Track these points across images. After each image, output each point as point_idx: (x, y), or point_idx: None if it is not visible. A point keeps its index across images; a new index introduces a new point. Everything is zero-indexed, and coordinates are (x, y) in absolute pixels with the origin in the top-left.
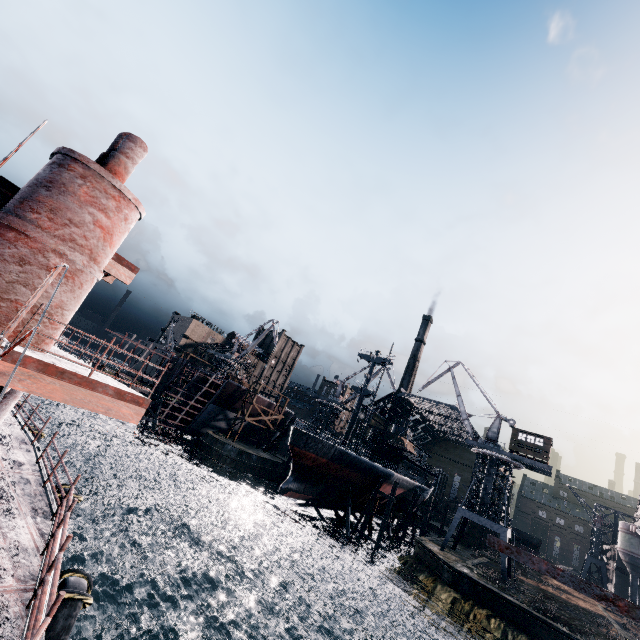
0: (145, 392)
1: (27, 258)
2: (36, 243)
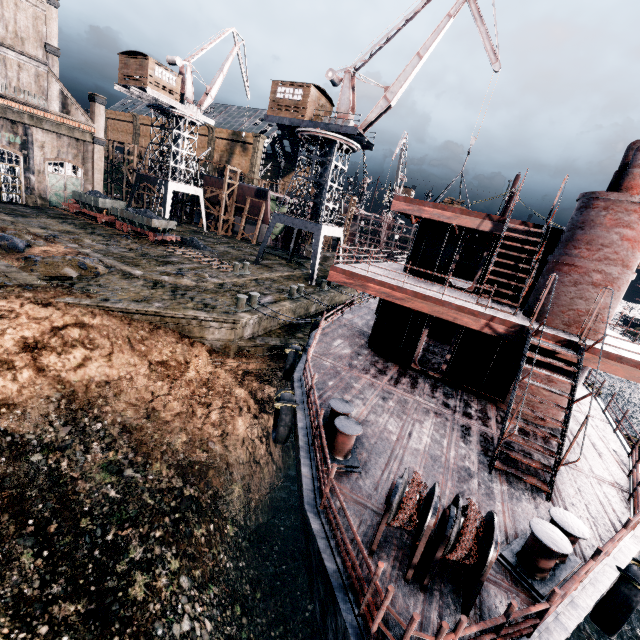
0: None
1: (578, 281)
2: (581, 269)
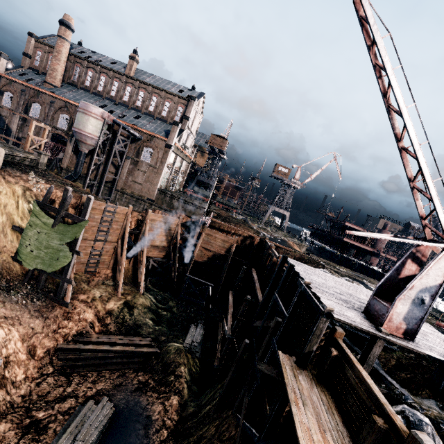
0: None
1: (380, 242)
2: (381, 241)
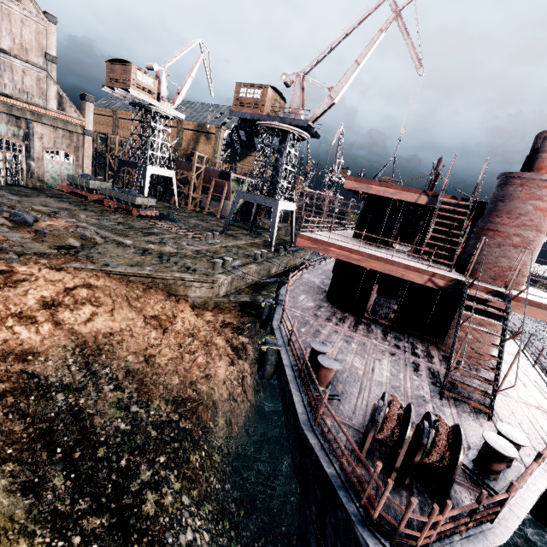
0: None
1: (501, 243)
2: (503, 234)
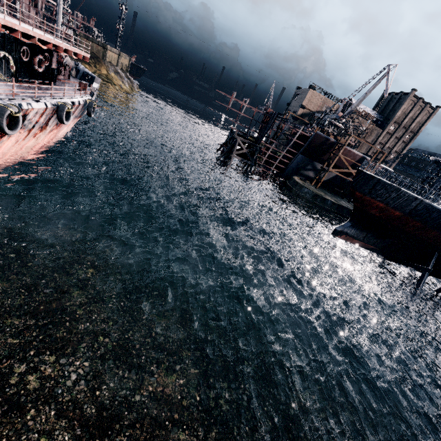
0: (245, 141)
1: None
2: None
